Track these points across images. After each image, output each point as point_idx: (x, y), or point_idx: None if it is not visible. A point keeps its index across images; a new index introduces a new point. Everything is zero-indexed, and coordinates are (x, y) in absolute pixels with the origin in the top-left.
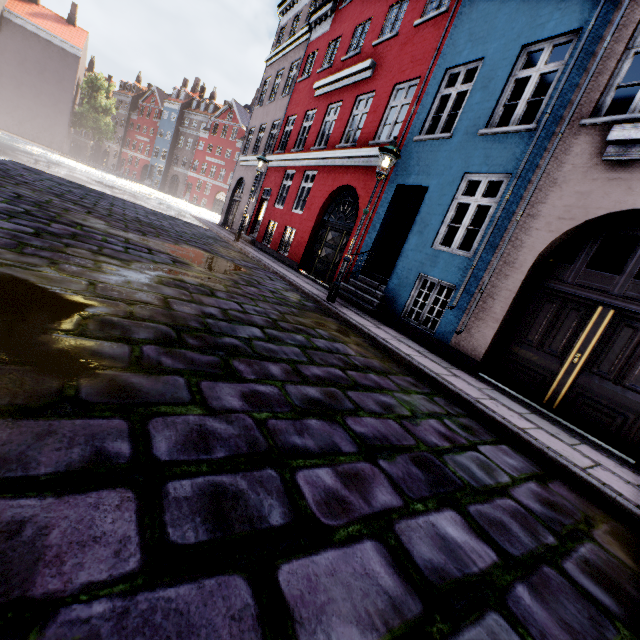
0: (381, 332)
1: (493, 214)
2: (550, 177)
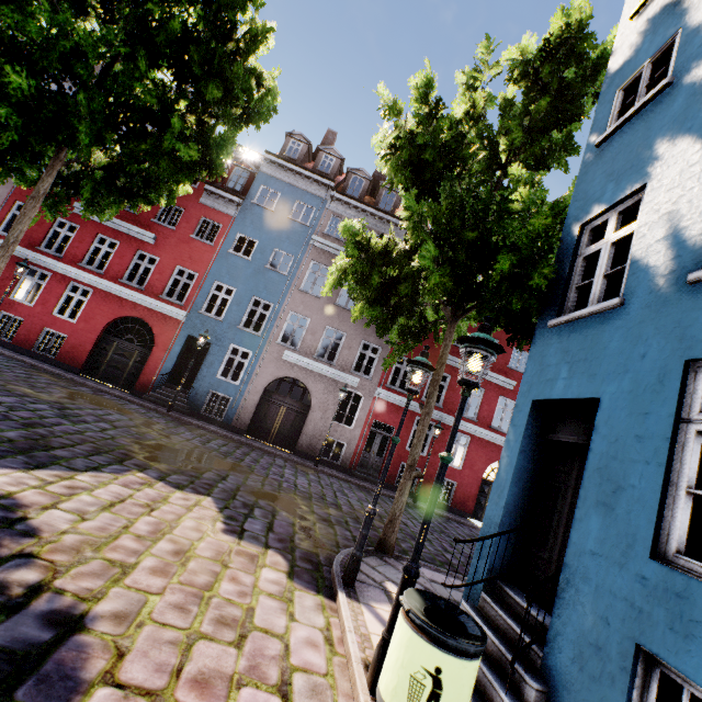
0: (210, 427)
1: (247, 367)
2: (267, 358)
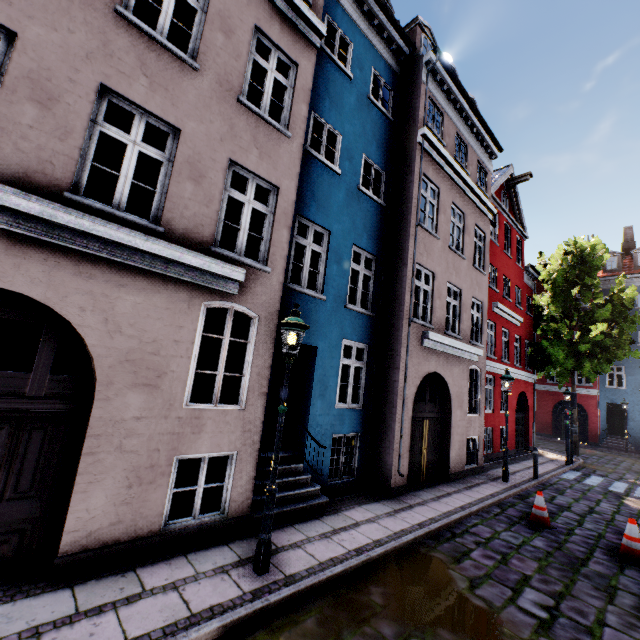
0: None
1: None
2: None
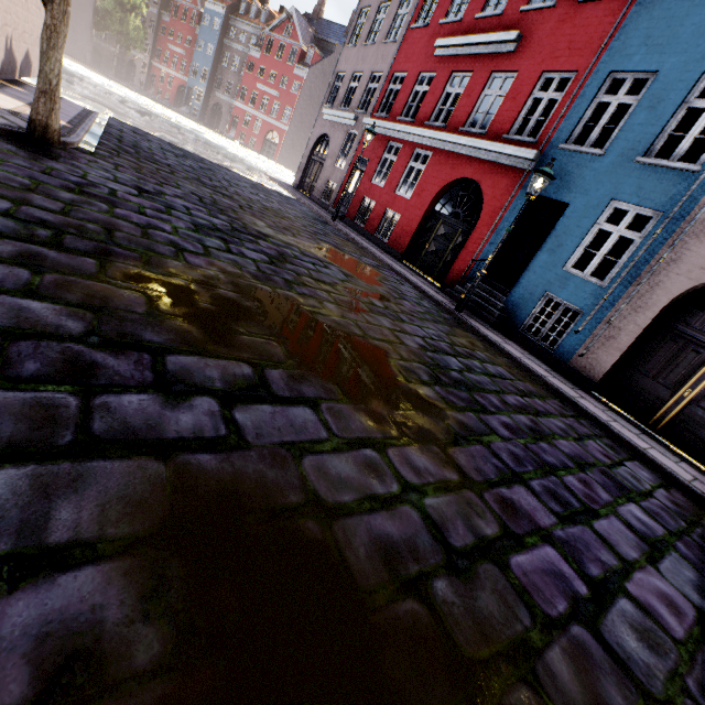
0: (512, 349)
1: (635, 249)
2: (702, 226)
